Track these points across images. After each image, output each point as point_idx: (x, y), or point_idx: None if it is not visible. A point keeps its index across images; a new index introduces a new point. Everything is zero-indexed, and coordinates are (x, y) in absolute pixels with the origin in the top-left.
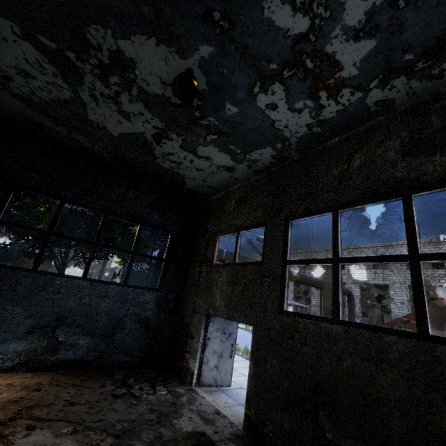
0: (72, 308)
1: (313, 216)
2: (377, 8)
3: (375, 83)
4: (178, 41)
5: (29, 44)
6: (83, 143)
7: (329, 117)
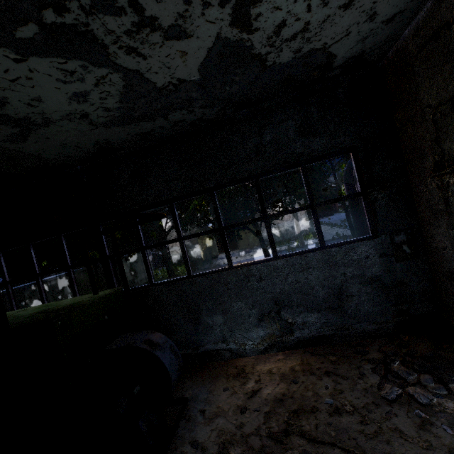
0: (282, 290)
1: None
2: None
3: None
4: None
5: (35, 59)
6: (186, 119)
7: None
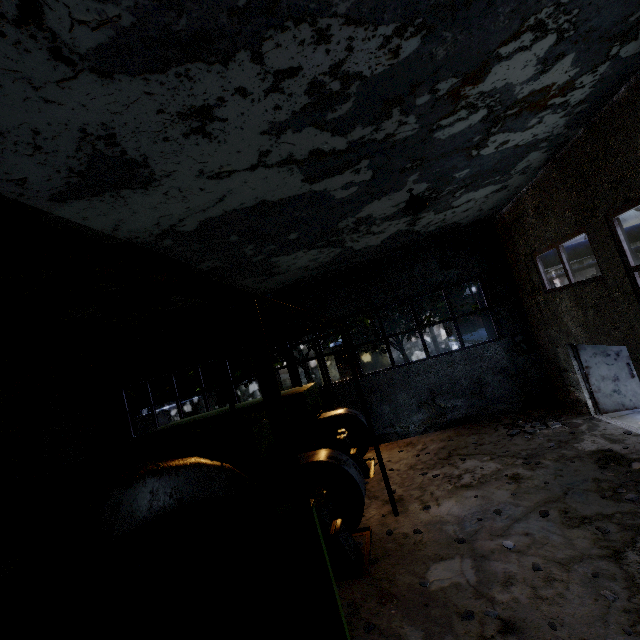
0: (435, 382)
1: (639, 205)
2: (544, 56)
3: (617, 48)
4: (391, 190)
5: (312, 250)
6: (359, 260)
7: (585, 96)
